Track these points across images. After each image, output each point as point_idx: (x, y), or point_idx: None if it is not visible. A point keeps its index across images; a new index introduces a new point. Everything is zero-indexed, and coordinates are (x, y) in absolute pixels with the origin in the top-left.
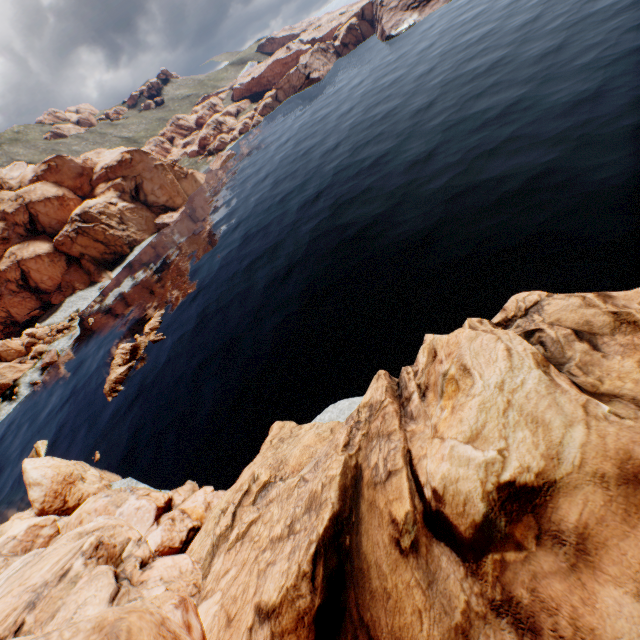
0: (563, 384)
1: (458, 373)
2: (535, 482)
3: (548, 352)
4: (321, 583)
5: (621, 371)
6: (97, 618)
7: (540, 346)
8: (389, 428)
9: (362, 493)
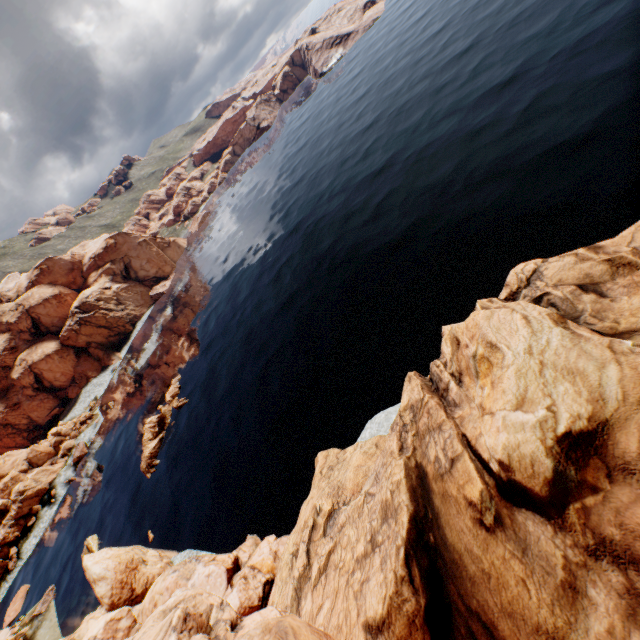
0: (584, 333)
1: (486, 351)
2: (589, 426)
3: (561, 311)
4: (420, 583)
5: (632, 309)
6: (261, 625)
7: (552, 308)
8: (437, 421)
9: (431, 488)
